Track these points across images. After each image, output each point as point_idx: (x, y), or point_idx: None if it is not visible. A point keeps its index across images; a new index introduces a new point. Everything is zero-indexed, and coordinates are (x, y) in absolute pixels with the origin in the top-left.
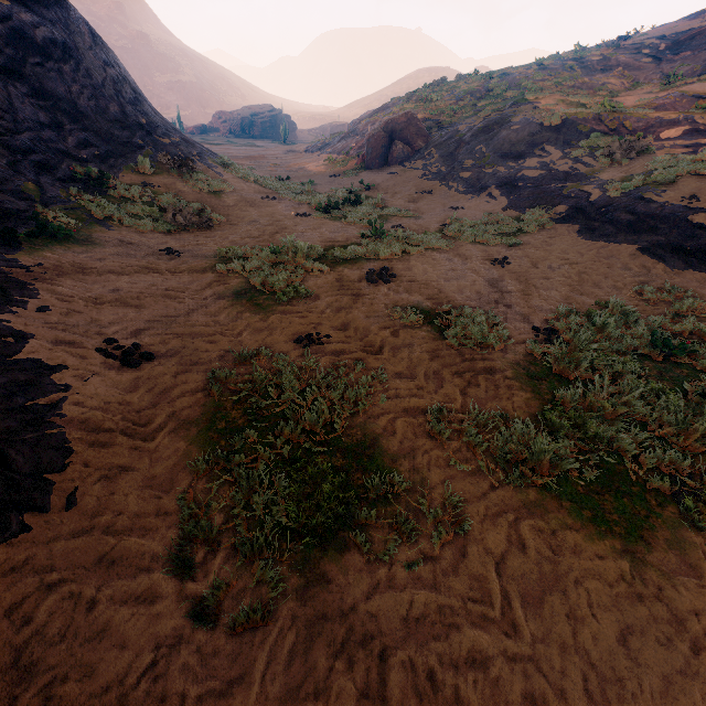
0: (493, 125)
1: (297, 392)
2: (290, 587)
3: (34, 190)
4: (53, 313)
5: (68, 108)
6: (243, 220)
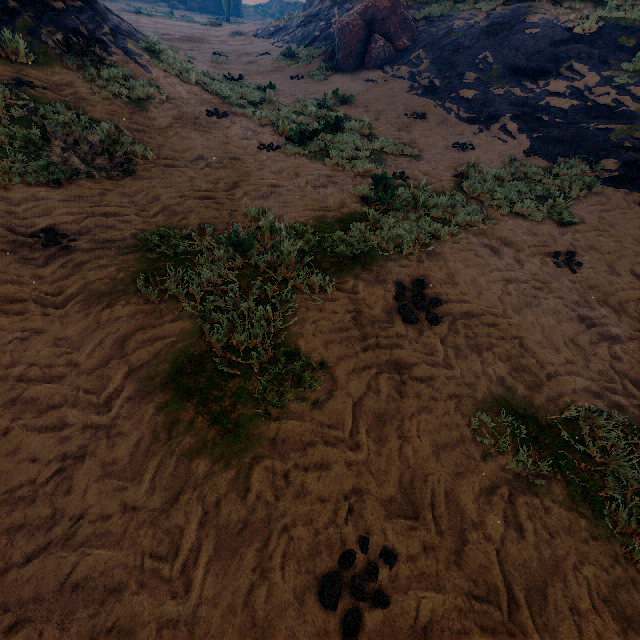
0: (502, 24)
1: None
2: None
3: None
4: None
5: None
6: (182, 155)
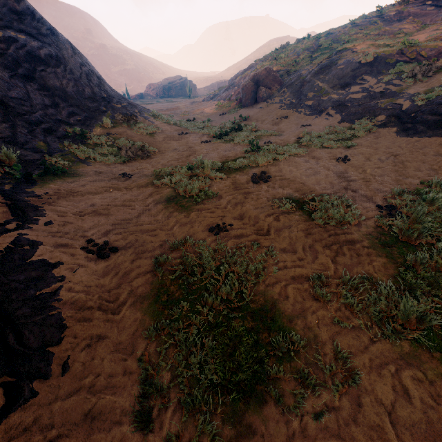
0: (325, 67)
1: (214, 269)
2: (225, 438)
3: (44, 146)
4: (54, 226)
5: (61, 94)
6: (168, 149)
